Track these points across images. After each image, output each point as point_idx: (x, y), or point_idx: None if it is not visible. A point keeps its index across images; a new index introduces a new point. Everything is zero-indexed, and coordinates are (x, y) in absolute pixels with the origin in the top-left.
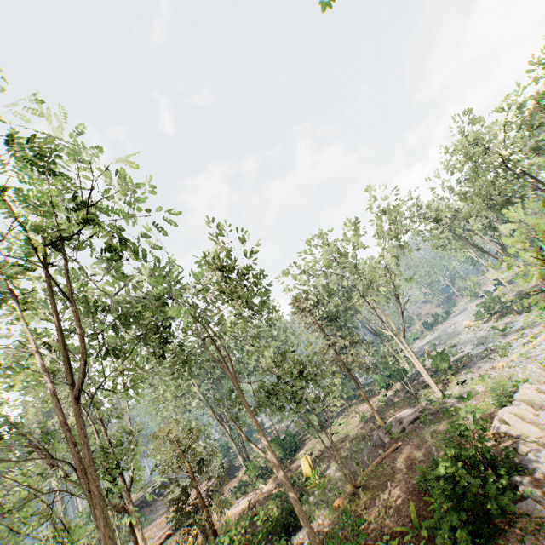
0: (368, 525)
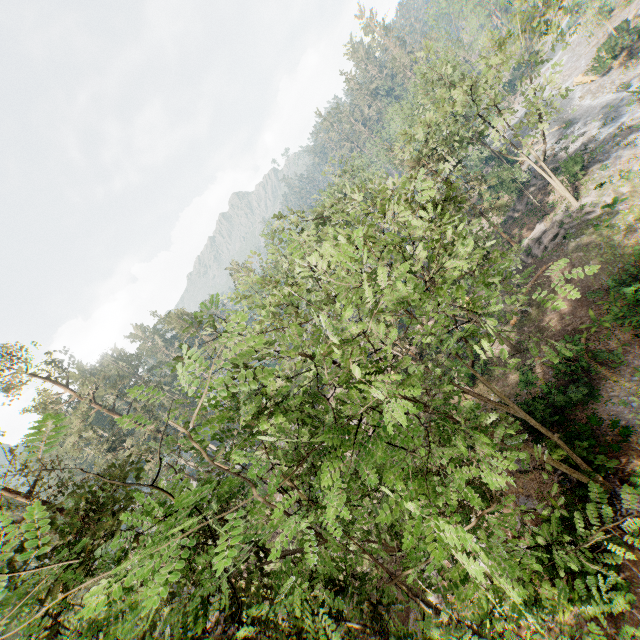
0: (551, 330)
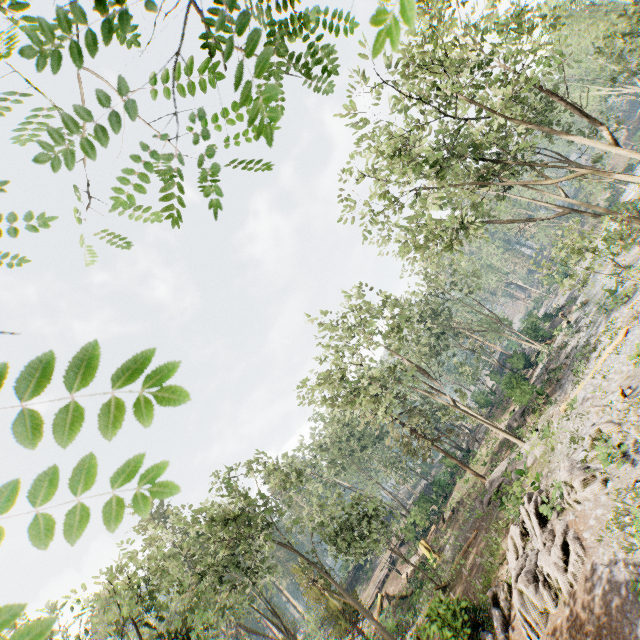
0: None
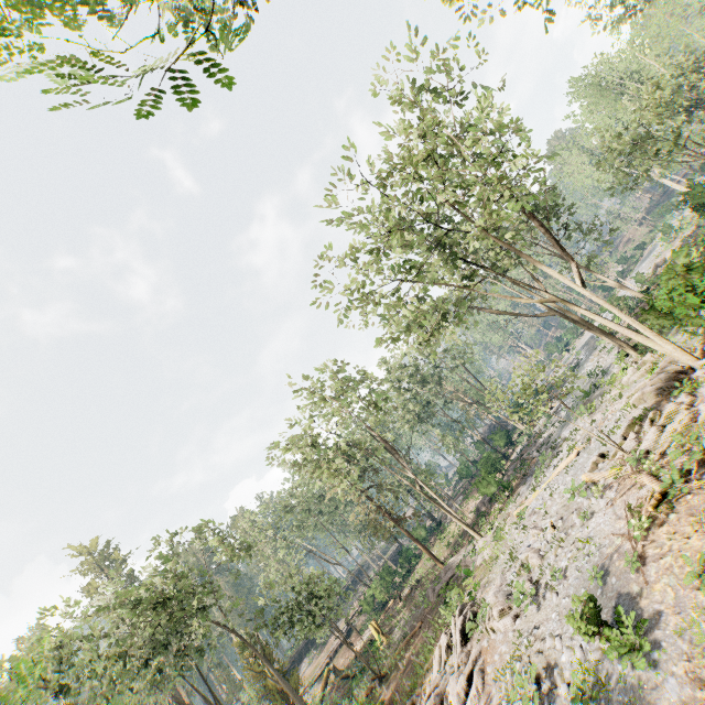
0: None
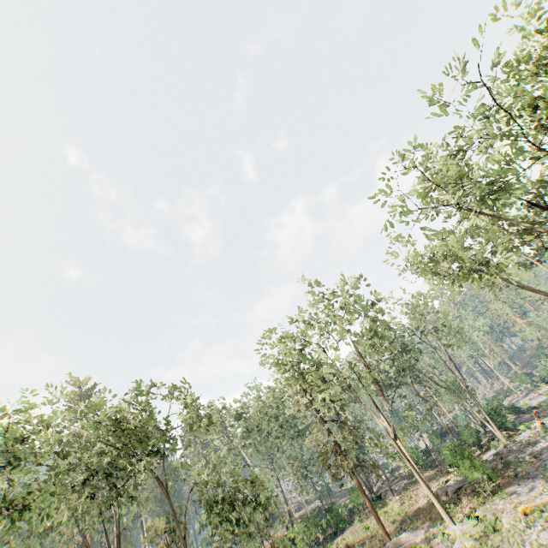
0: None
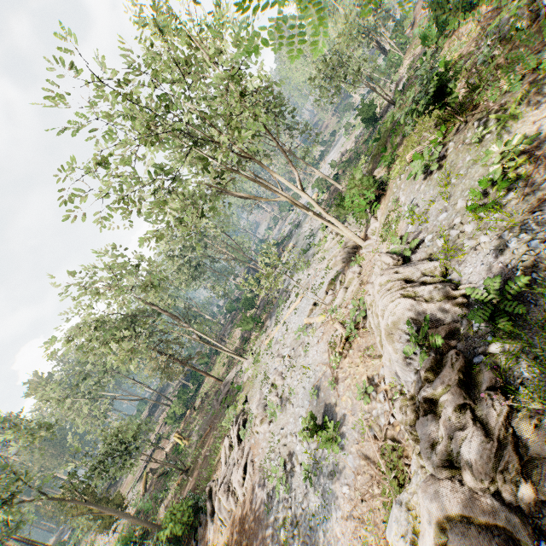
0: None
